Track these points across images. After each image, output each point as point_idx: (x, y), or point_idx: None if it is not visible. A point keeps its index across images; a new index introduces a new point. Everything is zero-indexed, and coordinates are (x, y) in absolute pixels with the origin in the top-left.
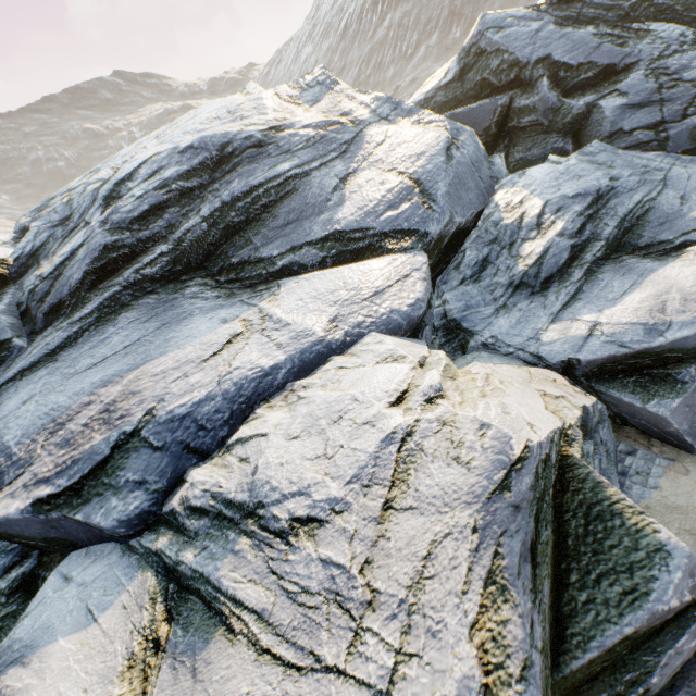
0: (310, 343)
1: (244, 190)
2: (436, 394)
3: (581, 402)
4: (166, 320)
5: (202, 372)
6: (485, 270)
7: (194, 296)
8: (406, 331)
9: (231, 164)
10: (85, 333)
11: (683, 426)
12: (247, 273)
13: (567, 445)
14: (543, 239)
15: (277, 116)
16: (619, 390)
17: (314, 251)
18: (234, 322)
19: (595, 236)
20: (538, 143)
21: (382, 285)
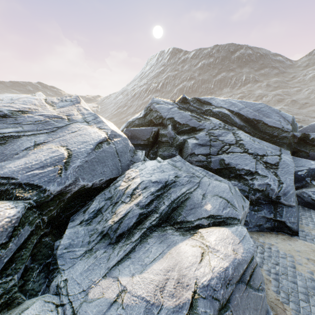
0: None
1: None
2: None
3: None
4: None
5: None
6: (96, 217)
7: None
8: None
9: None
10: None
11: None
12: None
13: None
14: (129, 205)
15: (32, 107)
16: None
17: None
18: None
19: (156, 209)
20: (167, 149)
21: None
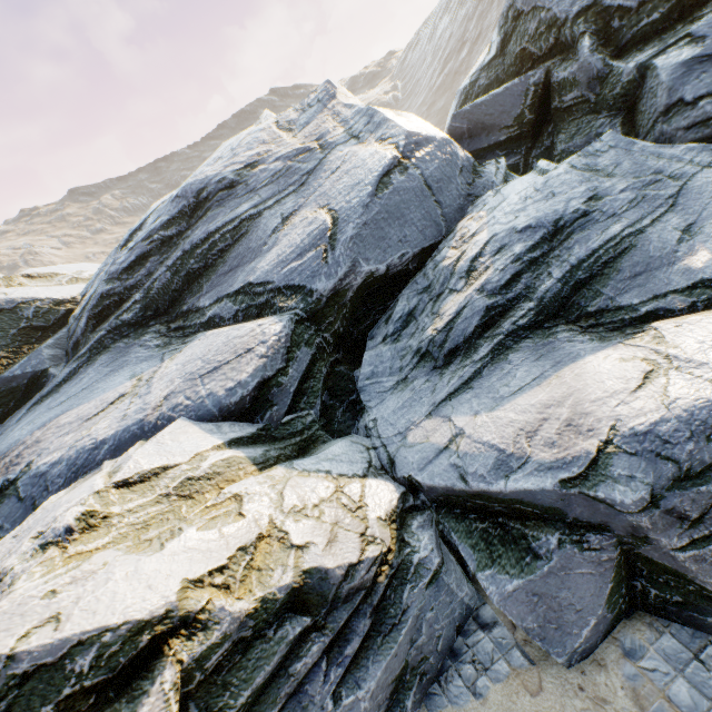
0: (136, 420)
1: (202, 237)
2: (55, 539)
3: (317, 561)
4: (115, 367)
5: (76, 432)
6: (407, 327)
7: (143, 344)
8: (225, 416)
9: (204, 209)
10: (80, 369)
11: (527, 623)
12: (189, 322)
13: (187, 634)
14: (464, 294)
15: (262, 150)
16: (461, 537)
17: (230, 304)
18: (133, 380)
19: (529, 292)
20: (583, 127)
21: (225, 359)
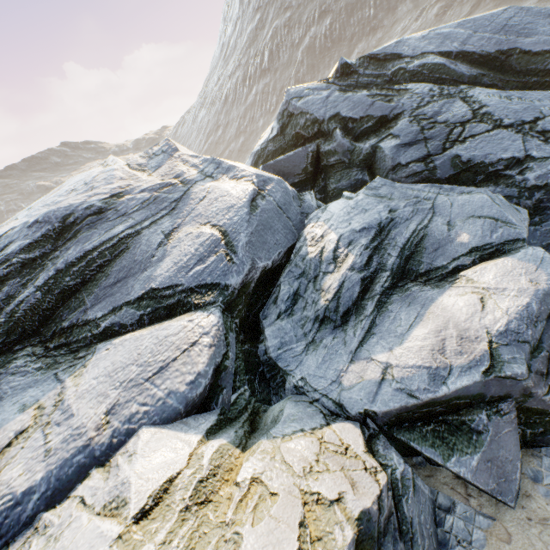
0: (75, 449)
1: (78, 256)
2: None
3: (359, 505)
4: None
5: None
6: (296, 303)
7: (15, 371)
8: (188, 411)
9: (72, 232)
10: None
11: (490, 485)
12: (75, 336)
13: None
14: (338, 273)
15: (122, 184)
16: (419, 443)
17: (132, 310)
18: (29, 410)
19: (382, 266)
20: (345, 175)
21: (169, 357)
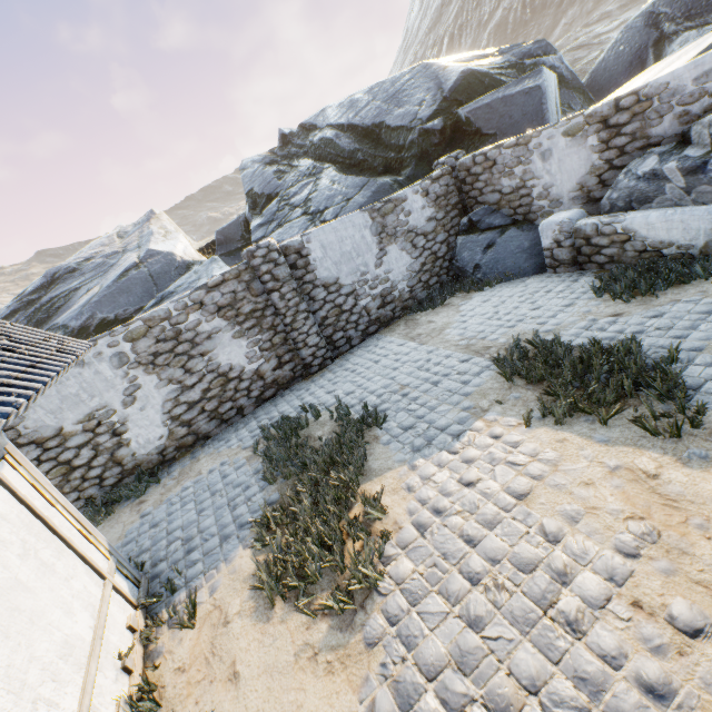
0: None
1: (47, 300)
2: None
3: None
4: None
5: None
6: None
7: None
8: None
9: (56, 284)
10: None
11: None
12: None
13: None
14: None
15: (100, 250)
16: None
17: None
18: None
19: None
20: None
21: None
